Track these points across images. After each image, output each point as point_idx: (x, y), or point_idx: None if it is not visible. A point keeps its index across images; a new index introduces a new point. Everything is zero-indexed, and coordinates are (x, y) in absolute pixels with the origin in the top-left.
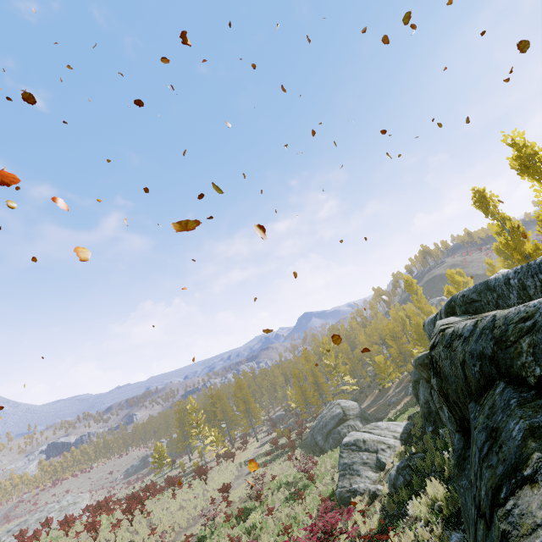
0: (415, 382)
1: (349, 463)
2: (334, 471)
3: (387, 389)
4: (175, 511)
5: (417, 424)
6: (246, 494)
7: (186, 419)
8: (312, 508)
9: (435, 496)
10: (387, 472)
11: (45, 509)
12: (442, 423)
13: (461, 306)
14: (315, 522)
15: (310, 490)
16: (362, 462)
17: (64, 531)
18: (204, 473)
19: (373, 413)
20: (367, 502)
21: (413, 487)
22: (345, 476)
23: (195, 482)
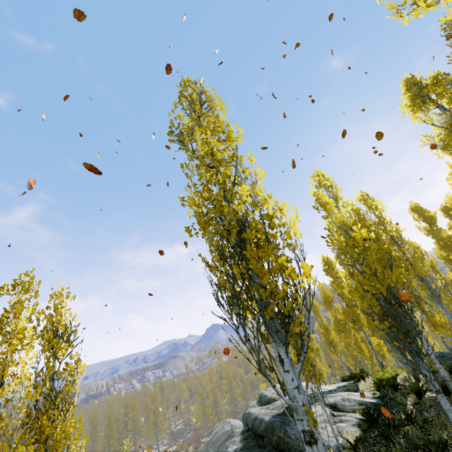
0: None
1: None
2: None
3: None
4: None
5: None
6: None
7: (98, 427)
8: None
9: None
10: None
11: None
12: None
13: (259, 397)
14: None
15: None
16: None
17: None
18: None
19: None
20: None
21: None
22: None
23: None
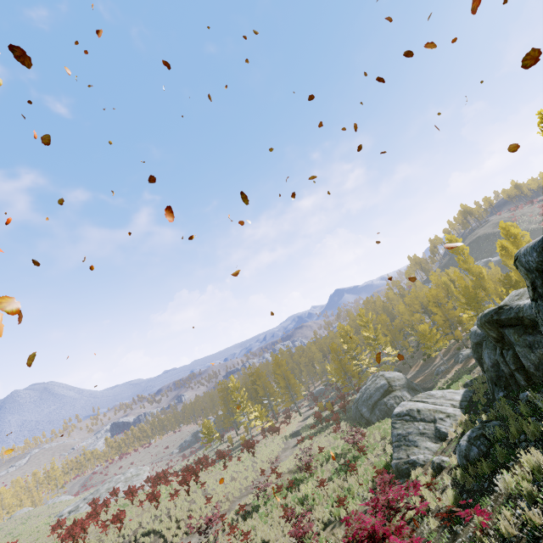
0: (476, 345)
1: (403, 434)
2: (385, 442)
3: (433, 359)
4: (228, 481)
5: (480, 391)
6: (295, 465)
7: (230, 397)
8: (366, 480)
9: (539, 471)
10: (450, 442)
11: (113, 480)
12: (519, 387)
13: None
14: (377, 496)
15: (361, 462)
16: (418, 433)
17: (130, 500)
18: (251, 447)
19: (419, 383)
20: (432, 475)
21: (496, 459)
22: (400, 447)
23: (243, 455)
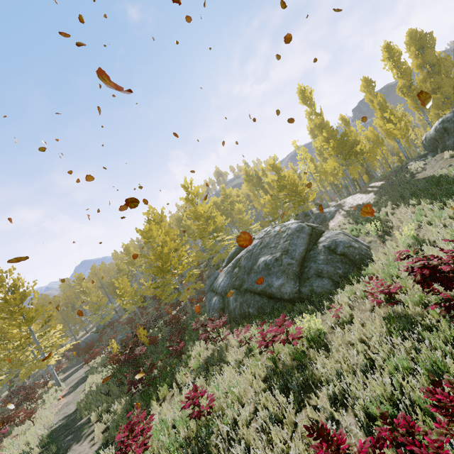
0: None
1: None
2: None
3: None
4: None
5: None
6: None
7: None
8: None
9: None
10: None
11: None
12: None
13: None
14: None
15: None
16: None
17: None
18: None
19: None
20: None
21: None
22: None
23: None
